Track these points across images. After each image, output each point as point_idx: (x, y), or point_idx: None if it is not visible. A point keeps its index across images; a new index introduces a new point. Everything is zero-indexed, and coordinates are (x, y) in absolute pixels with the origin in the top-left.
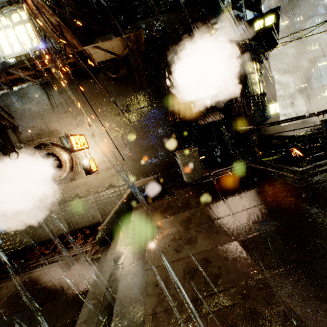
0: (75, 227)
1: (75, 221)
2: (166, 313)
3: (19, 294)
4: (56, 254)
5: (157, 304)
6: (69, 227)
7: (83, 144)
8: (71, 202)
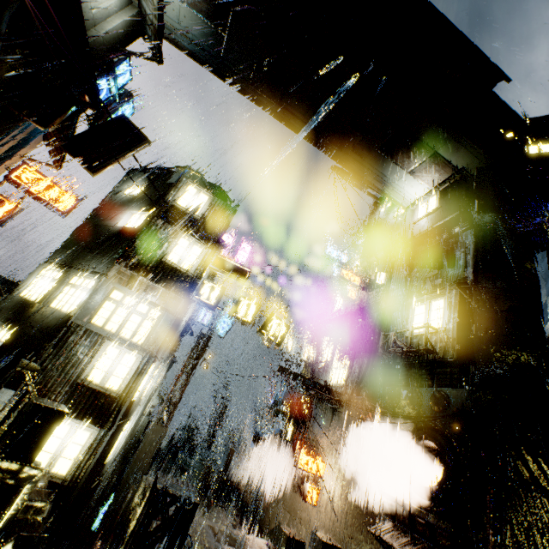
0: None
1: None
2: None
3: None
4: None
5: None
6: None
7: (316, 469)
8: (295, 520)
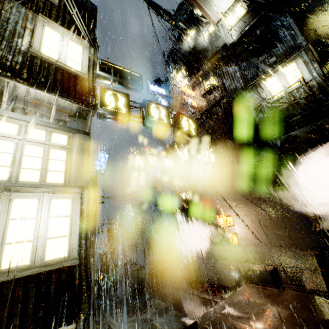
0: (221, 283)
1: (221, 278)
2: (210, 328)
3: (181, 301)
4: (203, 293)
5: (210, 325)
6: (217, 280)
7: (229, 222)
8: (220, 261)
